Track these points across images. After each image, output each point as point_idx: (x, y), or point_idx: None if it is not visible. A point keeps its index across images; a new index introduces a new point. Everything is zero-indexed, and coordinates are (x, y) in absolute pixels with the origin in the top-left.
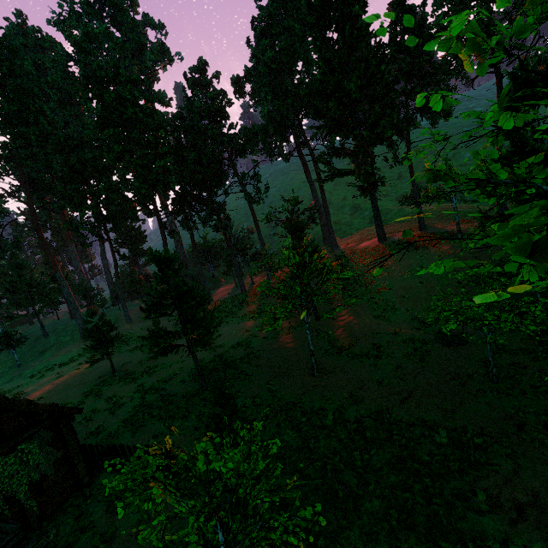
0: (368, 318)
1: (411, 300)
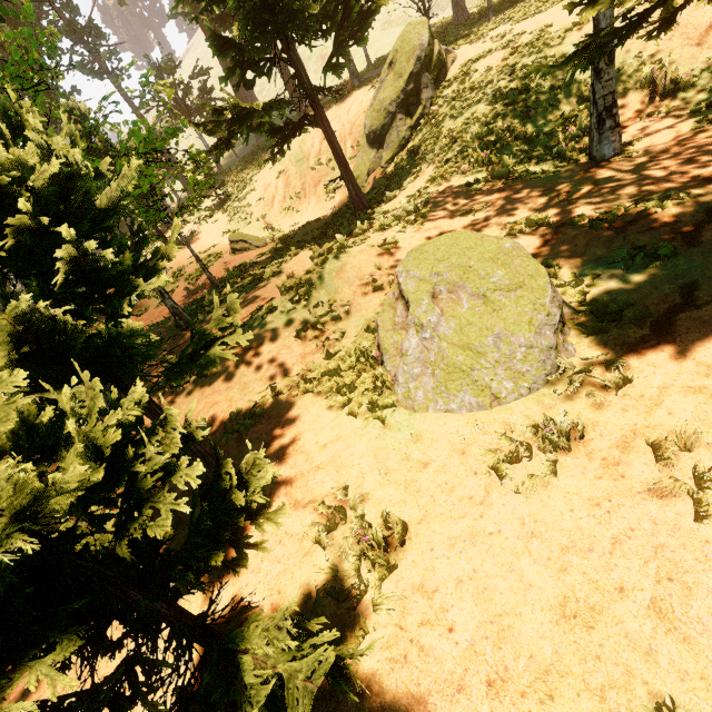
0: (215, 237)
1: (267, 202)
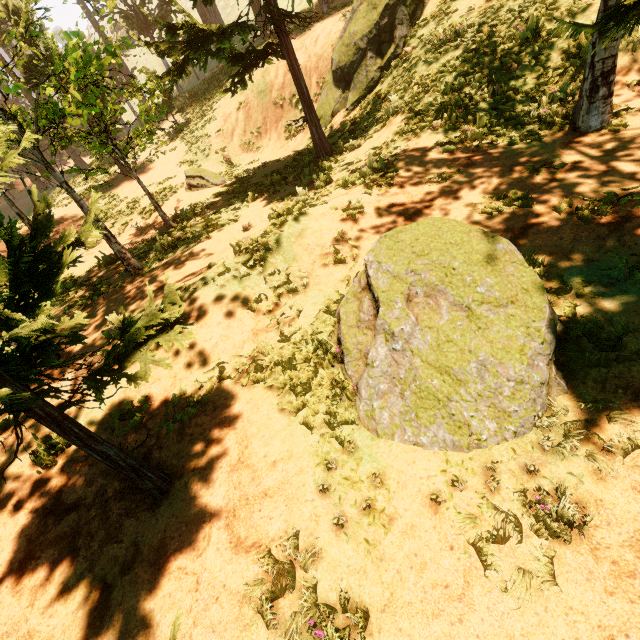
0: (172, 167)
1: (227, 134)
